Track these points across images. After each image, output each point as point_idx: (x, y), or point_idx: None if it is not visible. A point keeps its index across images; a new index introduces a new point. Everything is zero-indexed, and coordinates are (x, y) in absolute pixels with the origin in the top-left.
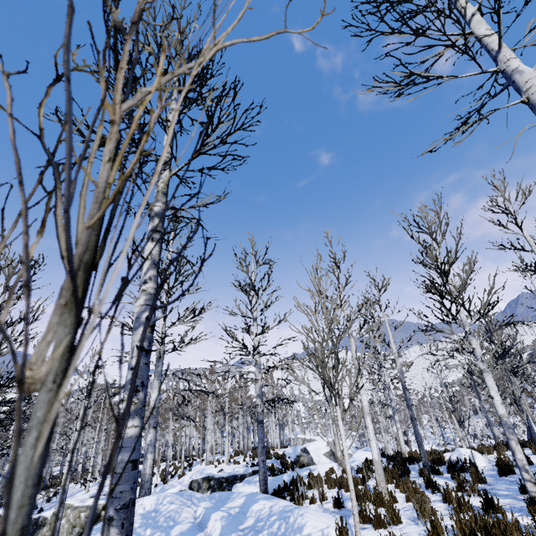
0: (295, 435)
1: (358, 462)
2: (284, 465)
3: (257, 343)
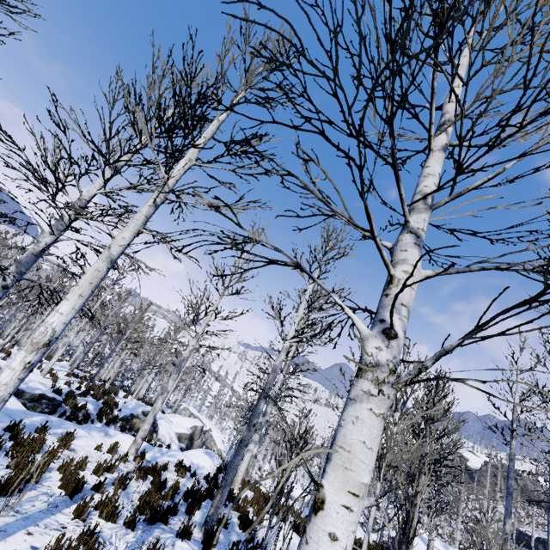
0: (178, 402)
1: (174, 460)
2: (101, 413)
3: (87, 196)
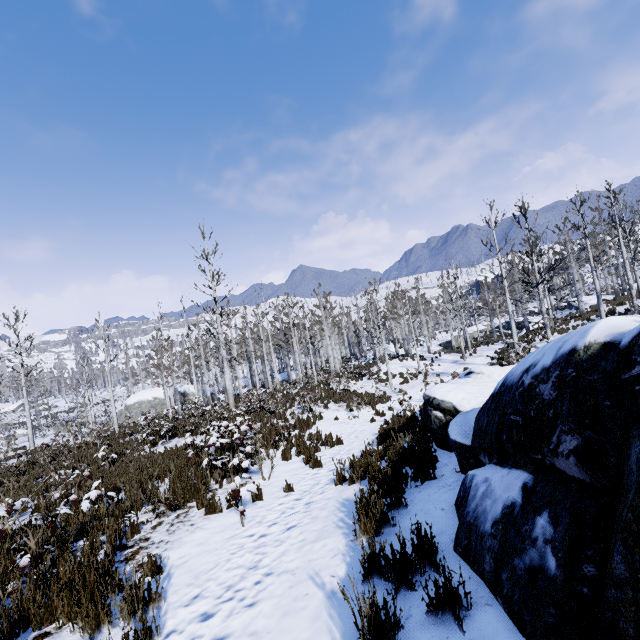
0: None
1: None
2: None
3: None
